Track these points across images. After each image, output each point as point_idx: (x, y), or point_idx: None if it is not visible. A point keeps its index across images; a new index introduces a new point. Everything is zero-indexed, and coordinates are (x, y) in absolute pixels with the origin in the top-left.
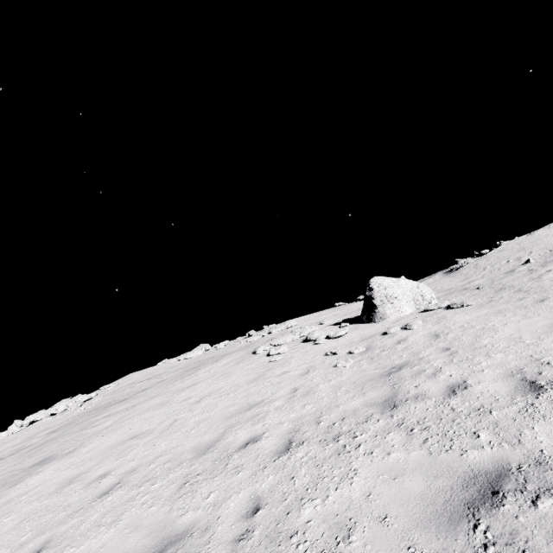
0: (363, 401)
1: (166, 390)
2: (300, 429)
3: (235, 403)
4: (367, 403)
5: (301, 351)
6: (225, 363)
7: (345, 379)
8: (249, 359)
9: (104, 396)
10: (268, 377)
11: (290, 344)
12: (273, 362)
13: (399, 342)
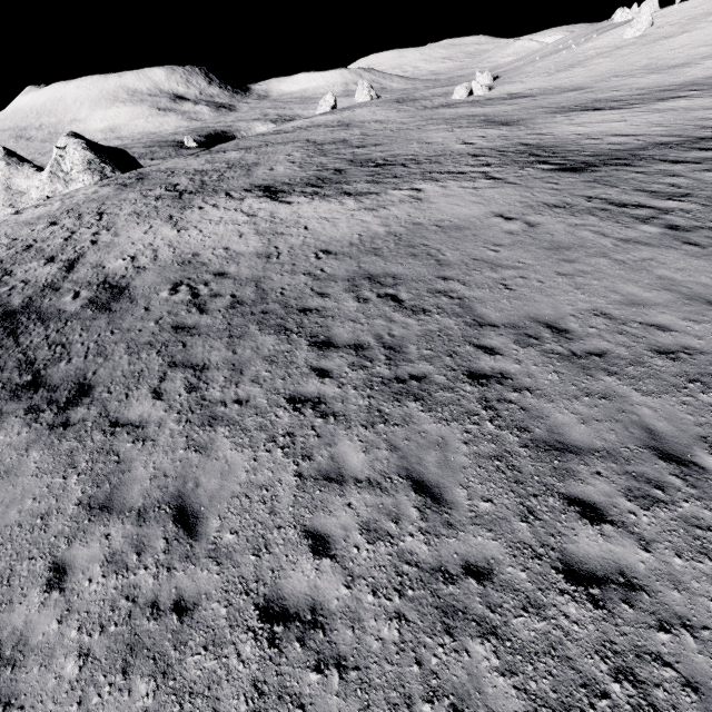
0: None
1: None
2: None
3: None
4: None
5: None
6: None
7: None
8: None
9: None
10: None
11: None
12: None
13: None
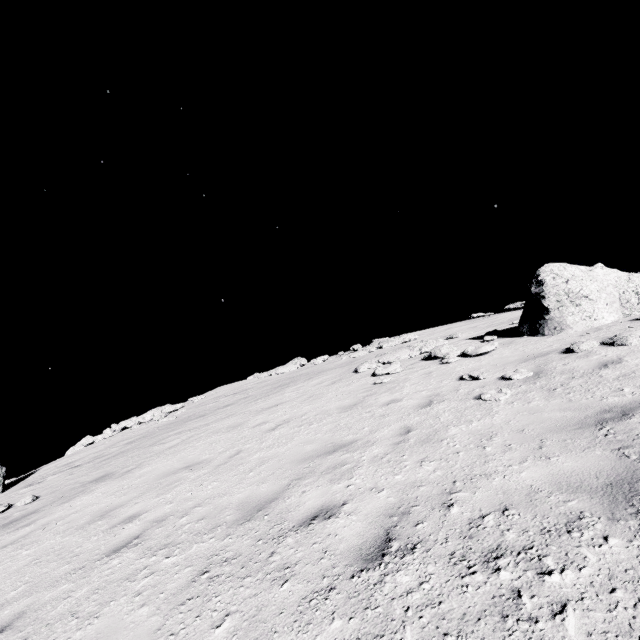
0: (548, 475)
1: (244, 410)
2: (409, 510)
3: (315, 439)
4: (561, 483)
5: (421, 372)
6: (319, 382)
7: (499, 423)
8: (348, 378)
9: (188, 408)
10: (368, 405)
11: (406, 362)
12: (378, 385)
13: (605, 365)
